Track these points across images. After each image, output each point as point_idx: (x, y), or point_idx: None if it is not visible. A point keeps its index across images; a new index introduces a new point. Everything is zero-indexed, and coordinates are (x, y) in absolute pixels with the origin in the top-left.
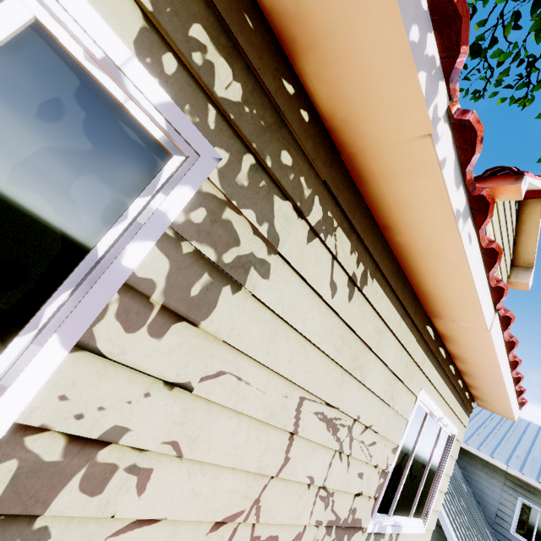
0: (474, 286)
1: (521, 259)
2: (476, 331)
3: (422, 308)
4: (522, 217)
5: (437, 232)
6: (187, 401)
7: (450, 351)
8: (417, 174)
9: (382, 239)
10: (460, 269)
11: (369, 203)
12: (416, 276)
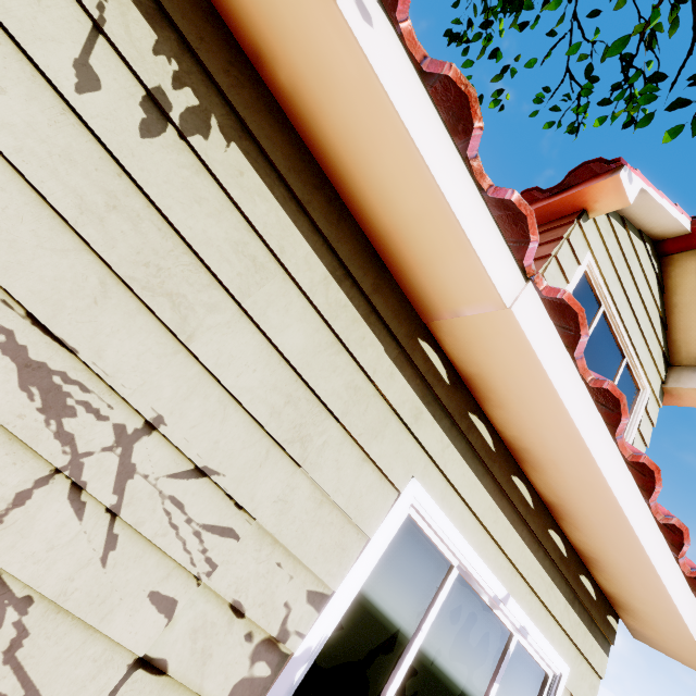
0: (414, 145)
1: (683, 352)
2: (495, 326)
3: (401, 293)
4: (670, 284)
5: None
6: None
7: (502, 434)
8: None
9: (262, 90)
10: (372, 97)
11: None
12: (351, 190)
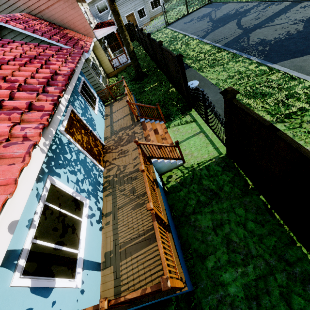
0: None
1: None
2: None
3: None
4: None
5: None
6: (90, 19)
7: None
8: None
9: None
10: None
11: None
12: None
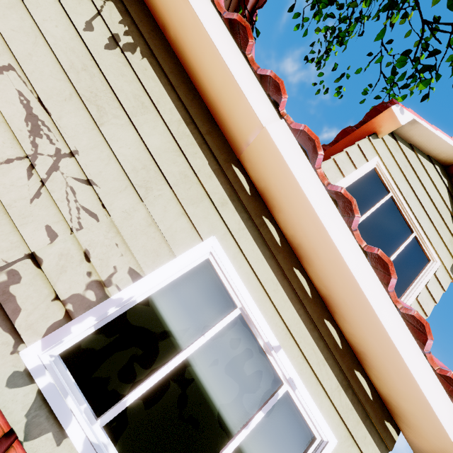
0: (214, 44)
1: None
2: (263, 144)
3: (225, 140)
4: None
5: None
6: None
7: (287, 237)
8: None
9: (165, 42)
10: (197, 27)
11: (150, 8)
12: (199, 83)
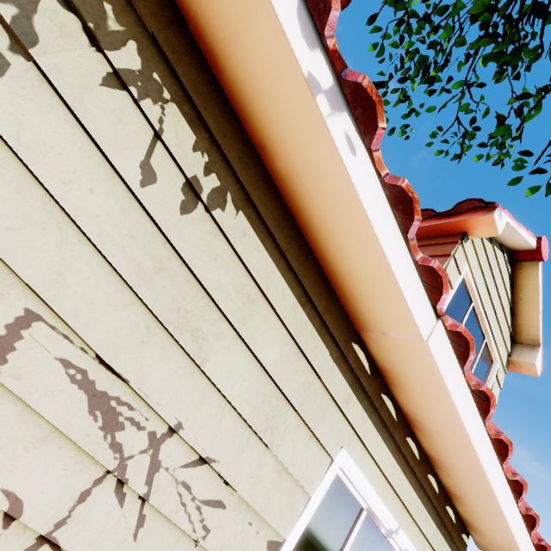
0: (375, 235)
1: (524, 333)
2: (413, 348)
3: (343, 310)
4: (518, 282)
5: (304, 129)
6: None
7: (403, 408)
8: (250, 14)
9: (262, 169)
10: (349, 200)
11: (235, 106)
12: (318, 241)
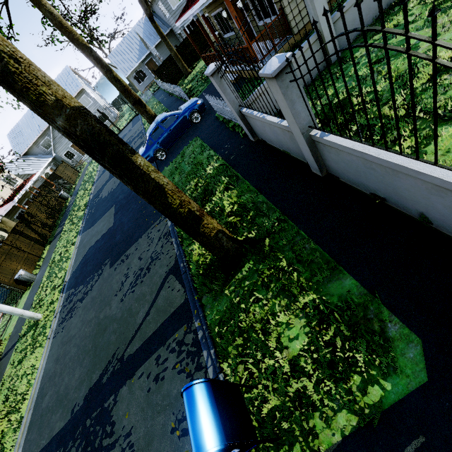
0: None
1: None
2: None
3: None
4: None
5: None
6: None
7: None
8: None
9: None
10: None
11: None
12: None
